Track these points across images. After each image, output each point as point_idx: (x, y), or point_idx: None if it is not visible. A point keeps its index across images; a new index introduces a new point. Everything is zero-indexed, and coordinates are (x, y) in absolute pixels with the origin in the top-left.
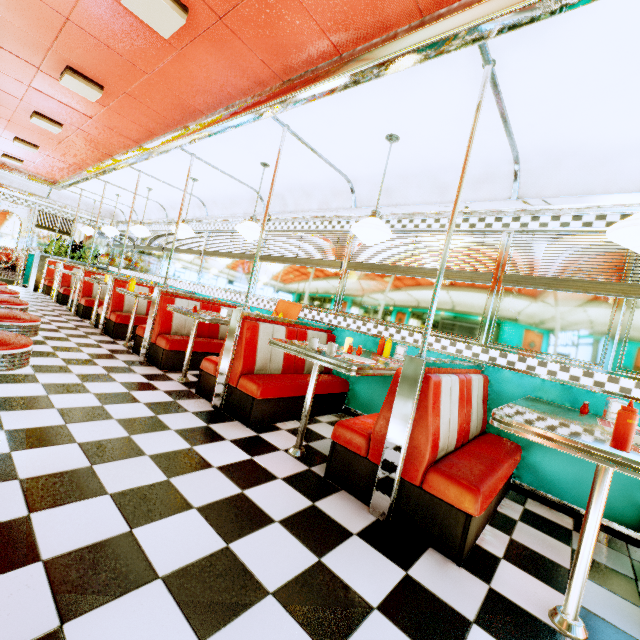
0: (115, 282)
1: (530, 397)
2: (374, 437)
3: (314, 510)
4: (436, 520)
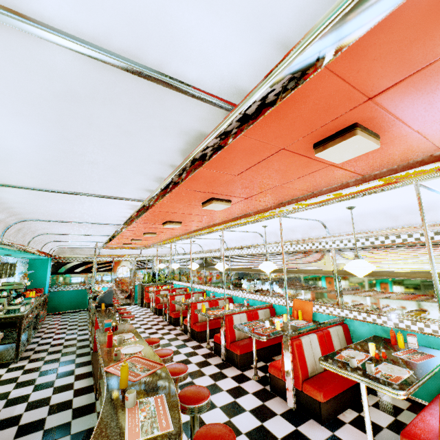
0: (191, 305)
1: None
2: None
3: None
4: None
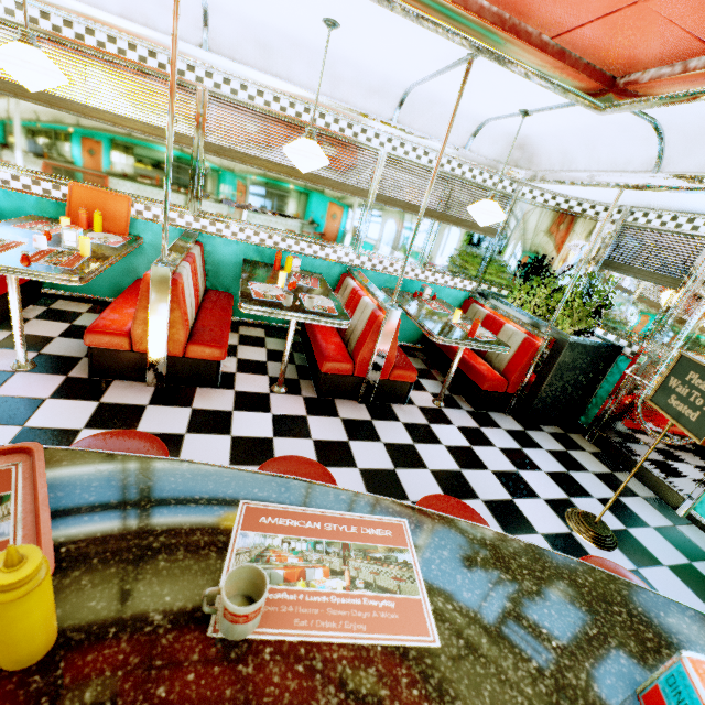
0: None
1: (387, 290)
2: (360, 362)
3: (346, 421)
4: (395, 391)
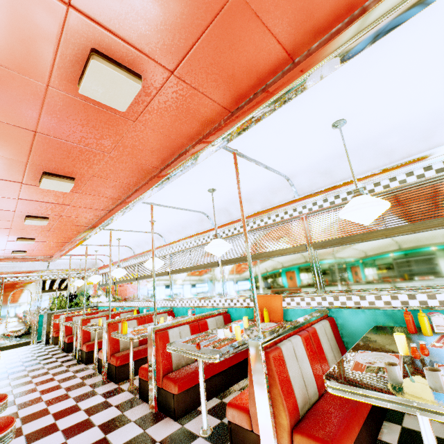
0: (108, 326)
1: None
2: None
3: None
4: None
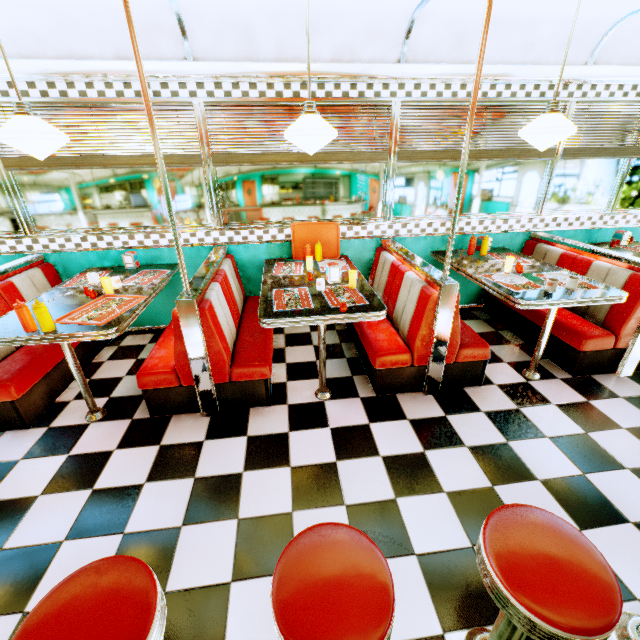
0: None
1: None
2: (624, 334)
3: (632, 400)
4: None
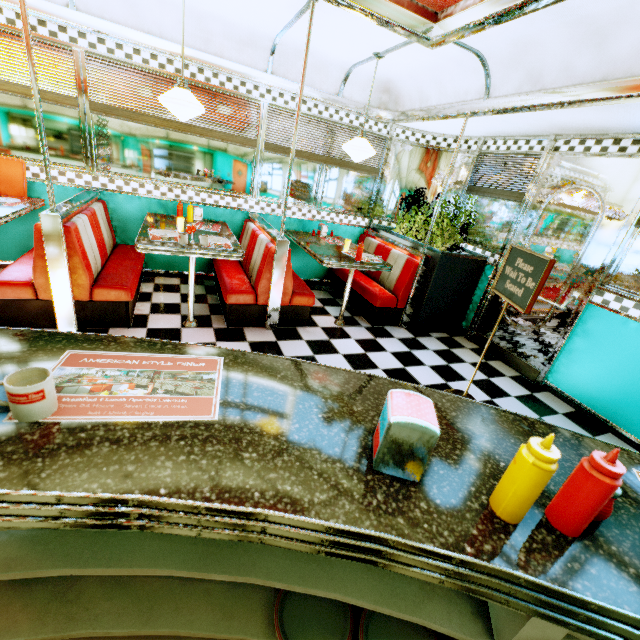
0: None
1: (288, 231)
2: (261, 292)
3: (253, 344)
4: (298, 315)
